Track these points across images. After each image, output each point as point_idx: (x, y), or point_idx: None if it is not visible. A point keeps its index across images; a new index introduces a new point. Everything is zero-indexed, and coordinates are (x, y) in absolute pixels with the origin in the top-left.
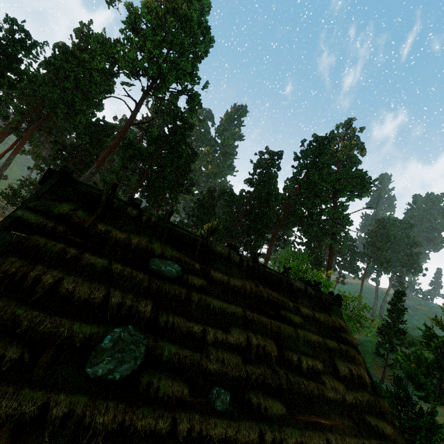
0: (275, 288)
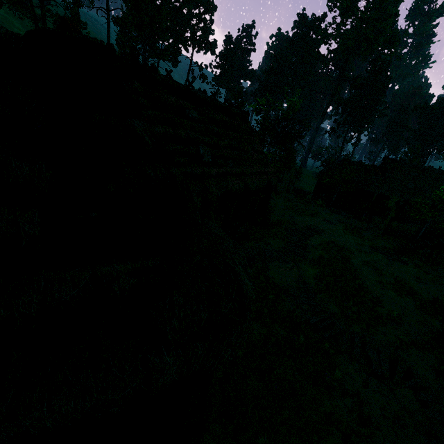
0: None
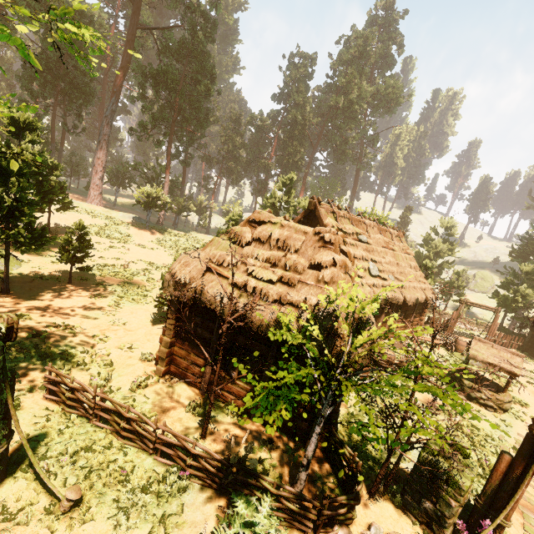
0: (385, 235)
